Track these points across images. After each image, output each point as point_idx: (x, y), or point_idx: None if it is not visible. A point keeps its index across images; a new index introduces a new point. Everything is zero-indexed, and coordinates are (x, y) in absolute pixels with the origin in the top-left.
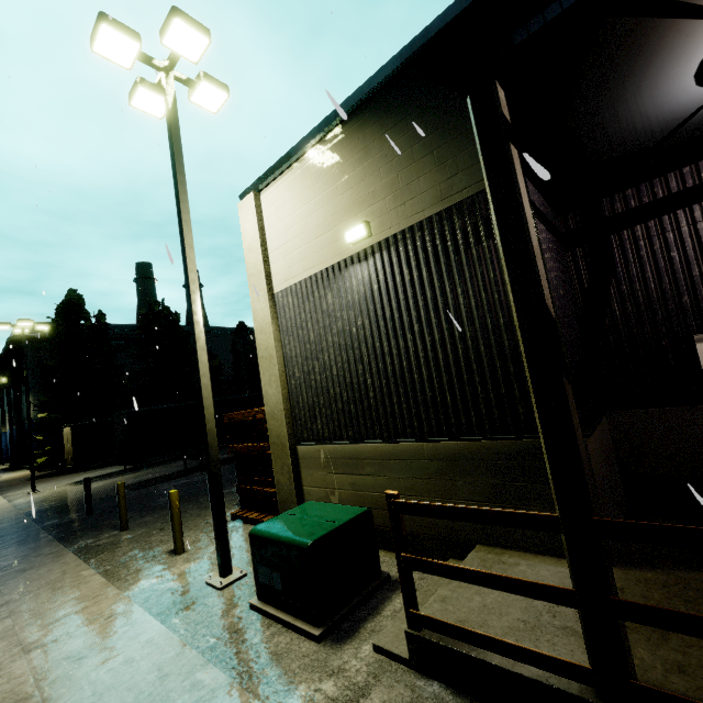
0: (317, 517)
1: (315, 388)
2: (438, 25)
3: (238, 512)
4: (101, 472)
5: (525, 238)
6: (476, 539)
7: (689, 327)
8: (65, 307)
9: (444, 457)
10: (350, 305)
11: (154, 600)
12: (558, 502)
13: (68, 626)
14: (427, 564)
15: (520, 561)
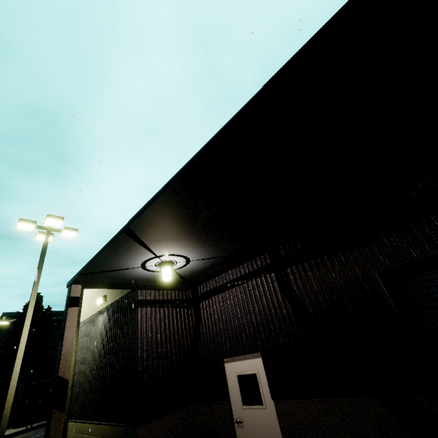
0: None
1: (80, 382)
2: None
3: None
4: (10, 432)
5: (61, 346)
6: None
7: (220, 354)
8: None
9: (105, 435)
10: (96, 336)
11: None
12: None
13: None
14: None
15: None
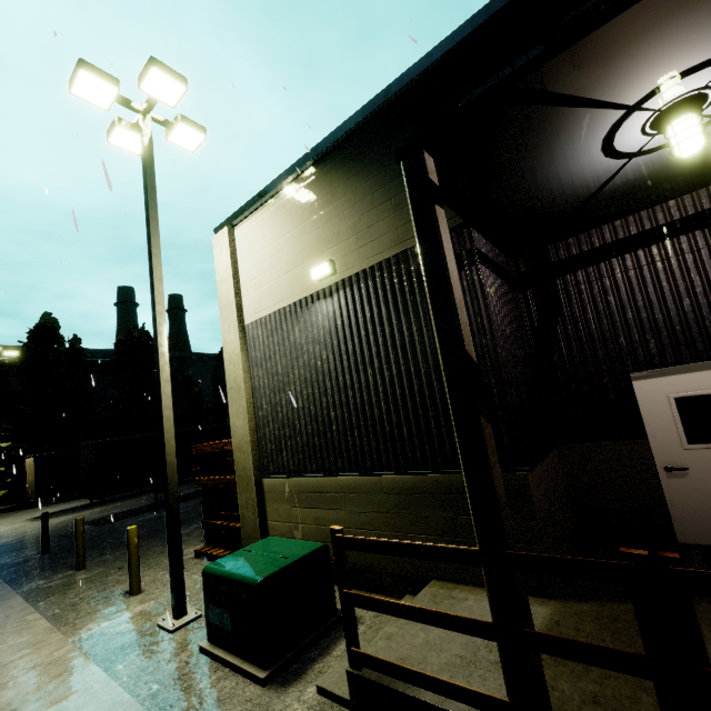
0: (273, 554)
1: (282, 420)
2: (395, 88)
3: (203, 548)
4: (65, 506)
5: (448, 290)
6: (431, 574)
7: (626, 366)
8: (38, 330)
9: (401, 491)
10: (316, 339)
11: (100, 645)
12: (478, 536)
13: (2, 676)
14: (367, 599)
15: (469, 596)
